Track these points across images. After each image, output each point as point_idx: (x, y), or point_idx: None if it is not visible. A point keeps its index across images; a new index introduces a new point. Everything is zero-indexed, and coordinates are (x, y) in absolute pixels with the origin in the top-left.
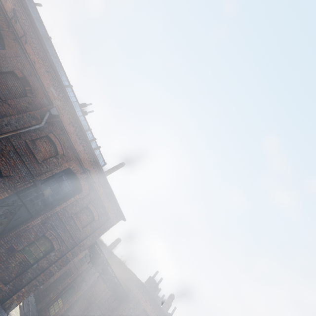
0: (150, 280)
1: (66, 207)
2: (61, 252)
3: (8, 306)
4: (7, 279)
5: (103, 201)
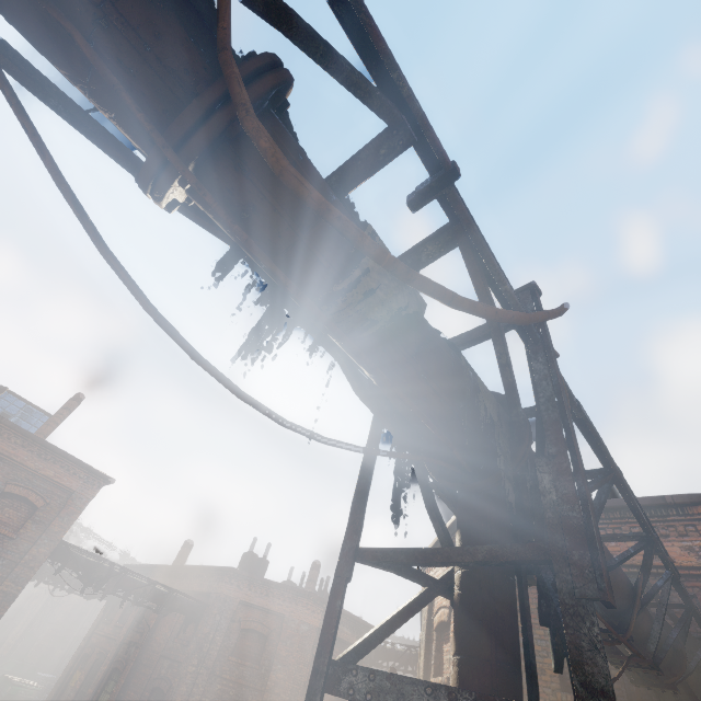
0: (245, 557)
1: None
2: None
3: None
4: None
5: (38, 469)
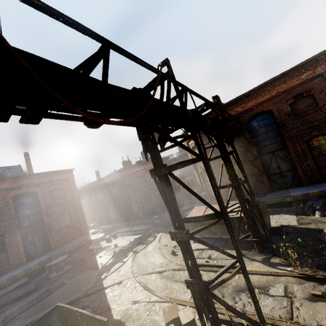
0: (123, 163)
1: (44, 202)
2: (73, 209)
3: (86, 233)
4: (73, 233)
5: (51, 180)
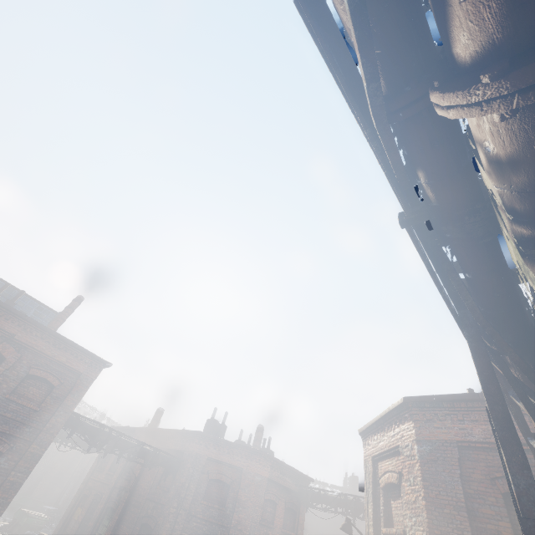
0: (209, 423)
1: None
2: (18, 452)
3: None
4: None
5: (54, 356)
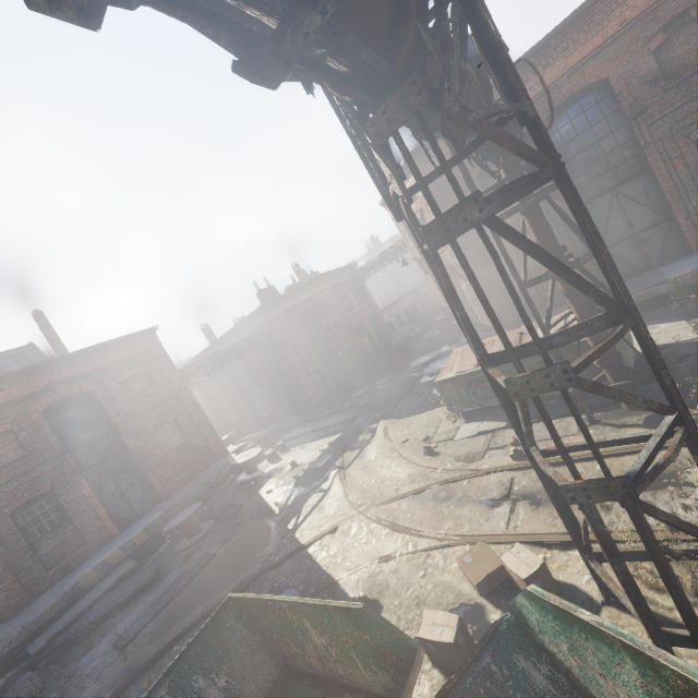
0: (261, 295)
1: (116, 410)
2: (182, 412)
3: (223, 454)
4: (196, 461)
5: (115, 360)
